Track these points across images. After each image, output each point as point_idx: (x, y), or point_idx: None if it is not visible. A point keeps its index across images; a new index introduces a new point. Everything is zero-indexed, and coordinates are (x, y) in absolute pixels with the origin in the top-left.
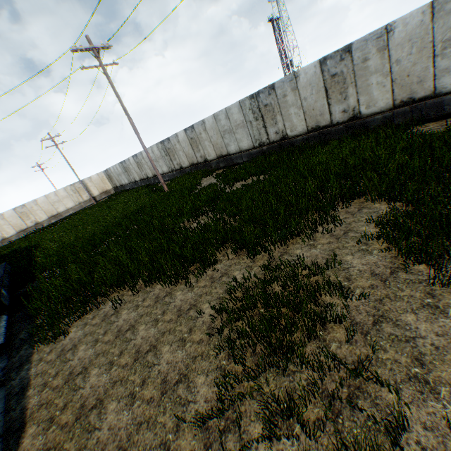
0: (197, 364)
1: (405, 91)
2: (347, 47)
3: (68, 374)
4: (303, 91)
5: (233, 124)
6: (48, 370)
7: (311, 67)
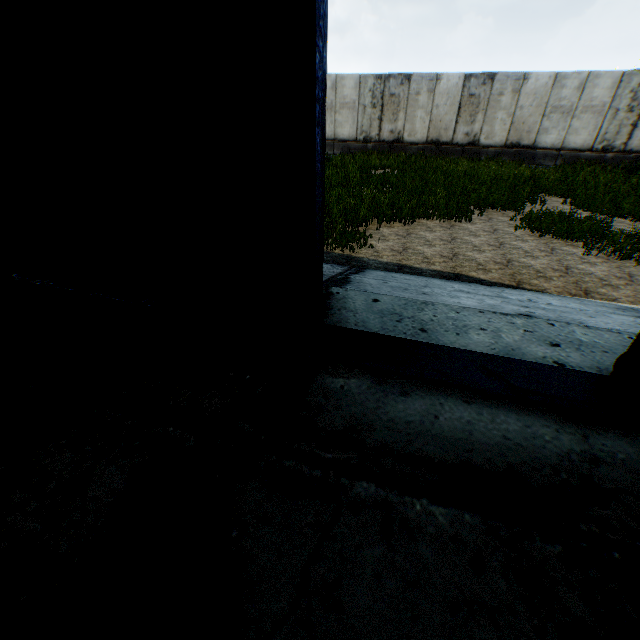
0: (552, 245)
1: (517, 136)
2: (492, 75)
3: (442, 257)
4: (439, 97)
5: (339, 100)
6: (408, 258)
7: (456, 77)
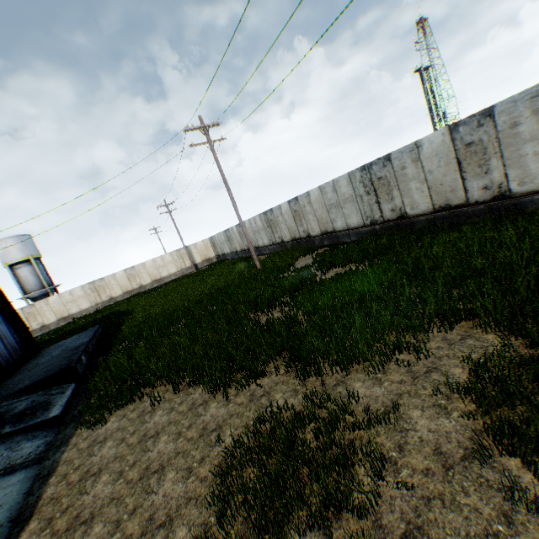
0: (187, 509)
1: None
2: (487, 110)
3: (86, 471)
4: (427, 162)
5: (341, 197)
6: (75, 459)
7: (437, 134)
